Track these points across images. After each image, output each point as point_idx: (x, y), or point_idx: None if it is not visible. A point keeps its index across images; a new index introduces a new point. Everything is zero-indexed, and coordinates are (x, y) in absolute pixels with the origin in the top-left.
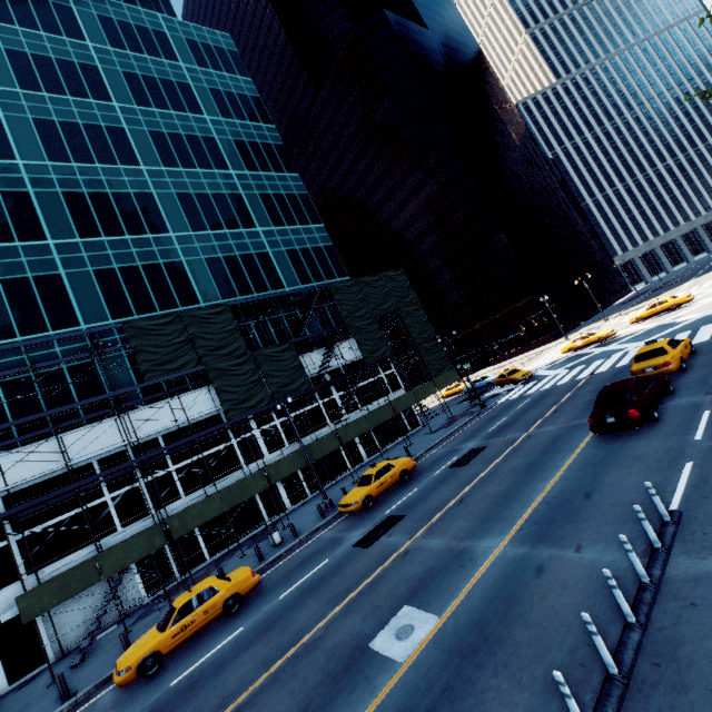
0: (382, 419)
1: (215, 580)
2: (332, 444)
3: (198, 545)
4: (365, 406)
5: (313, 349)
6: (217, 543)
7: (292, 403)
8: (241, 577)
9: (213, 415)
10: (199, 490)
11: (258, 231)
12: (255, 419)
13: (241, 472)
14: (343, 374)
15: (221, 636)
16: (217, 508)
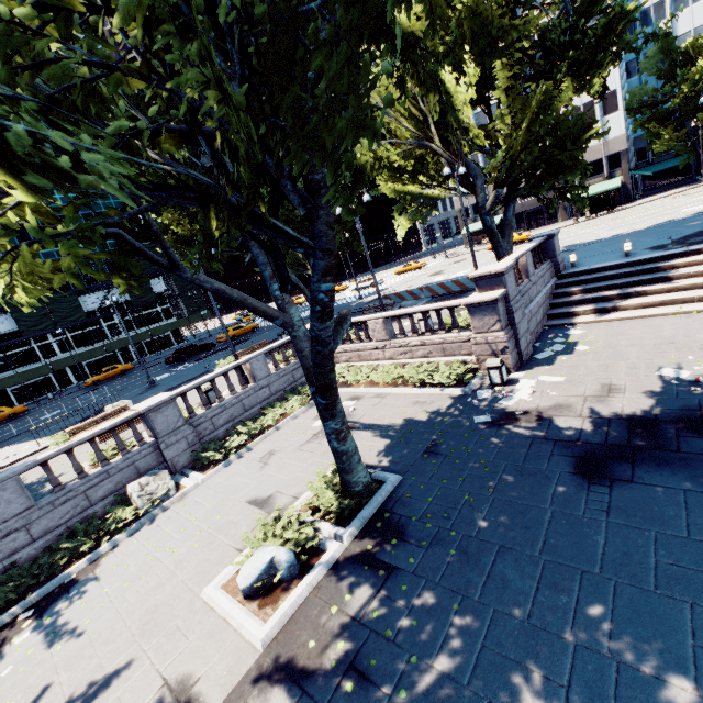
0: (141, 340)
1: (5, 407)
2: (100, 352)
3: (11, 399)
4: (141, 328)
5: (101, 290)
6: (24, 398)
7: (62, 332)
8: (18, 407)
9: (18, 330)
10: (10, 371)
11: (57, 198)
12: (51, 333)
13: (41, 363)
14: (114, 311)
15: (5, 424)
16: (17, 381)
